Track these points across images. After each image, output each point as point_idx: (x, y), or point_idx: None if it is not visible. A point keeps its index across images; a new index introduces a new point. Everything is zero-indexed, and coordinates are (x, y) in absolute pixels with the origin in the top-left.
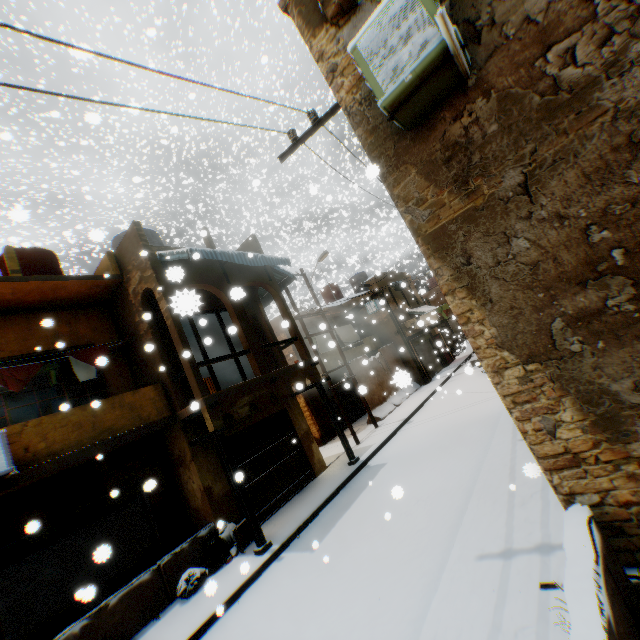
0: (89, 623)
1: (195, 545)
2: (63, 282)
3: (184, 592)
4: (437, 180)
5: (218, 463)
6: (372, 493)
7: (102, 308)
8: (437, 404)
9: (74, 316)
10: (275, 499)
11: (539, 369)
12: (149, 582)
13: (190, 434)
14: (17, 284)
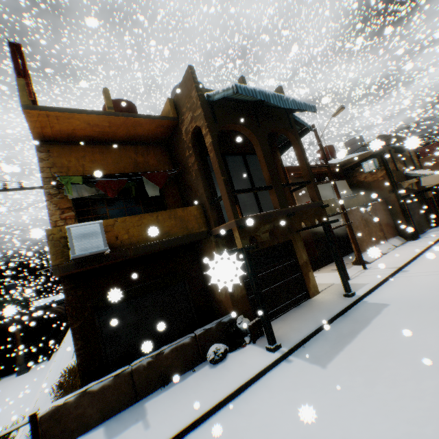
0: (151, 361)
1: (219, 327)
2: (139, 119)
3: (212, 360)
4: None
5: None
6: (380, 331)
7: (163, 146)
8: (436, 260)
9: (145, 150)
10: (277, 308)
11: None
12: (189, 345)
13: (220, 247)
14: (110, 118)
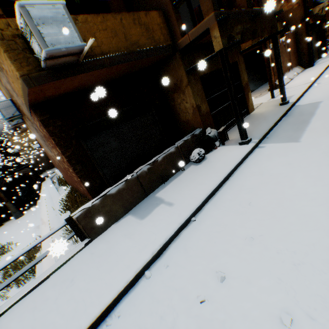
0: (150, 168)
1: (193, 139)
2: None
3: (197, 160)
4: None
5: (202, 91)
6: None
7: None
8: None
9: None
10: (229, 122)
11: None
12: (174, 153)
13: (185, 64)
14: None
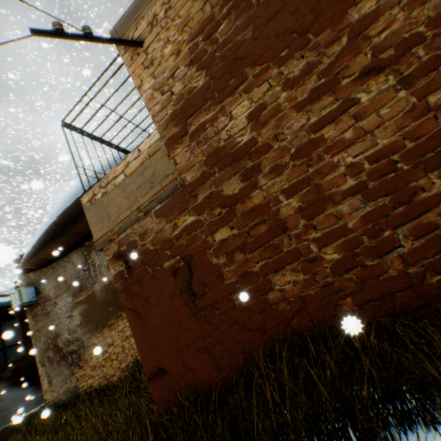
0: None
1: None
2: None
3: None
4: (34, 320)
5: None
6: None
7: None
8: None
9: None
10: None
11: (44, 368)
12: None
13: None
14: None
